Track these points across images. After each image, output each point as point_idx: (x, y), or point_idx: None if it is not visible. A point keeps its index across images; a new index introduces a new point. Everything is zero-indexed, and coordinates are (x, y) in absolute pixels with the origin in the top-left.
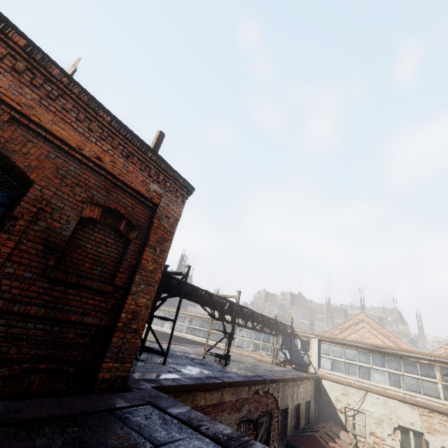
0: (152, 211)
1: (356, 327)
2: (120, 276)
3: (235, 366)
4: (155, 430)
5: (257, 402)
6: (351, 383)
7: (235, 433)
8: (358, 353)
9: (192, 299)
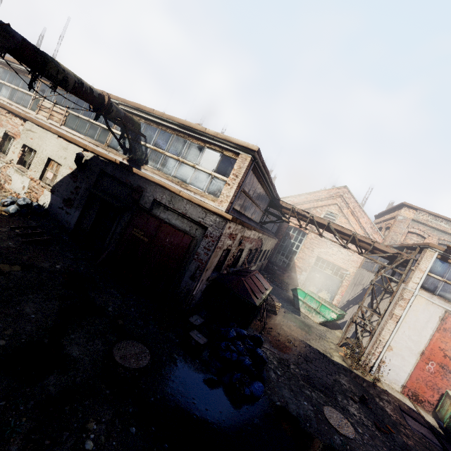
0: None
1: None
2: None
3: None
4: None
5: None
6: None
7: None
8: (3, 71)
9: None
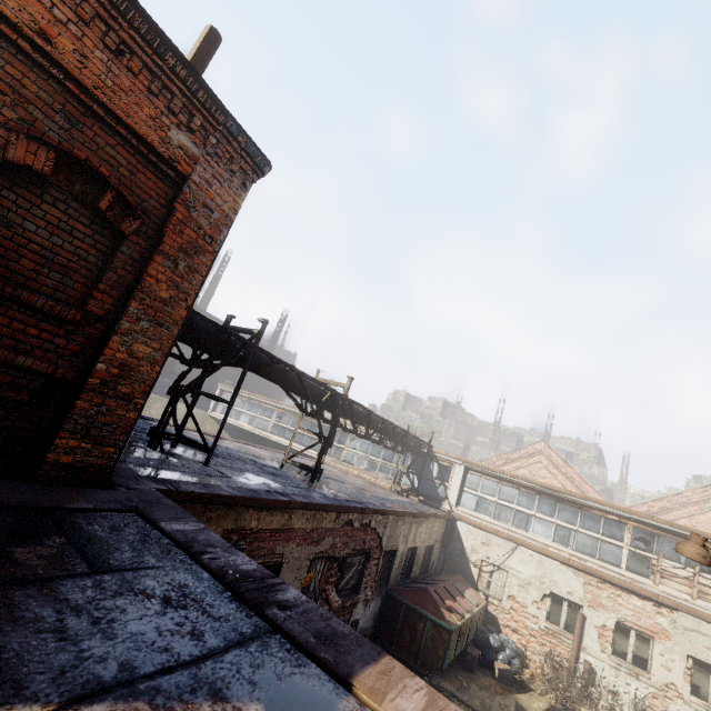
0: (175, 188)
1: (529, 461)
2: (100, 299)
3: (328, 485)
4: (113, 549)
5: (348, 536)
6: (498, 532)
7: (261, 571)
8: (520, 494)
9: (268, 376)
